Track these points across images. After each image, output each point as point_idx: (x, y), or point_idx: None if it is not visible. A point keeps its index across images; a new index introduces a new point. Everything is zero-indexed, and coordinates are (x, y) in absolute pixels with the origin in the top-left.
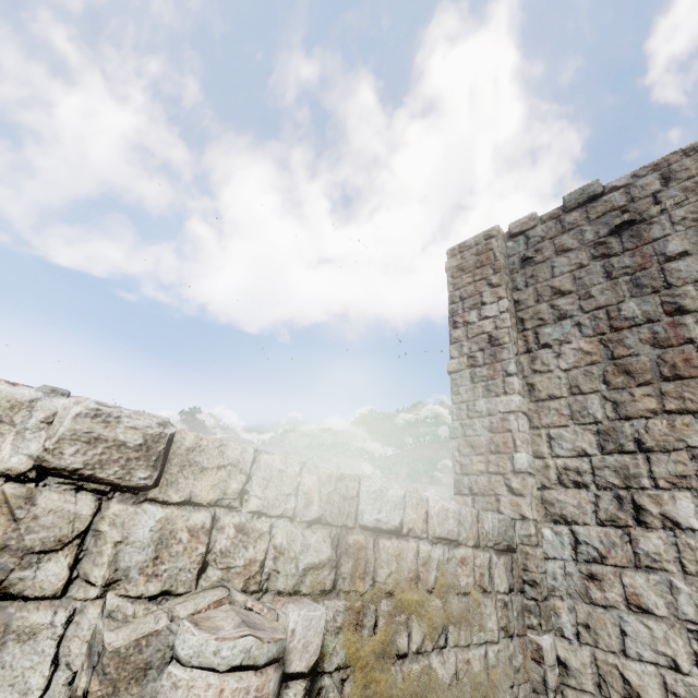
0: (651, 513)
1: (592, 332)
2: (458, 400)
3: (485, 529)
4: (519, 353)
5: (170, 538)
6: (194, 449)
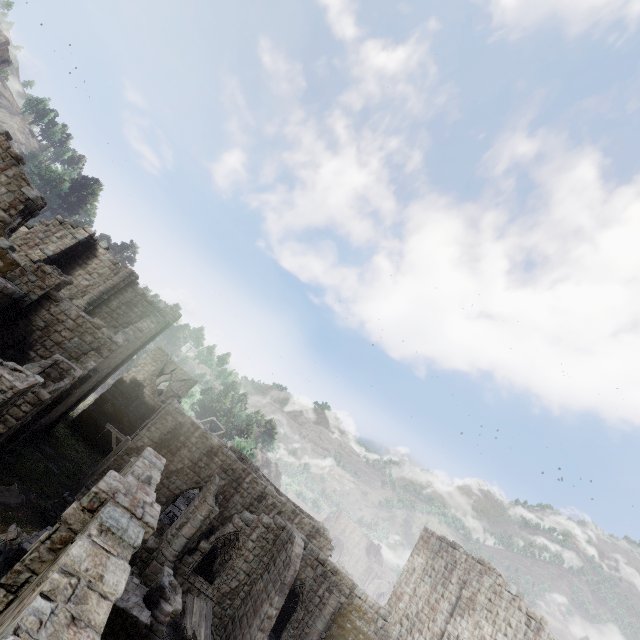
0: (412, 633)
1: (431, 586)
2: (400, 579)
3: (380, 611)
4: (419, 578)
5: (335, 581)
6: (339, 573)
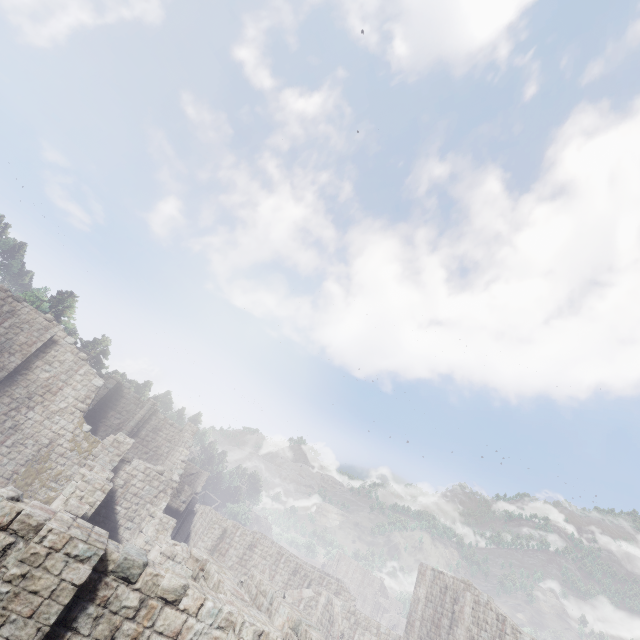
0: None
1: (433, 609)
2: (410, 609)
3: (401, 639)
4: (423, 605)
5: (365, 625)
6: (367, 617)
